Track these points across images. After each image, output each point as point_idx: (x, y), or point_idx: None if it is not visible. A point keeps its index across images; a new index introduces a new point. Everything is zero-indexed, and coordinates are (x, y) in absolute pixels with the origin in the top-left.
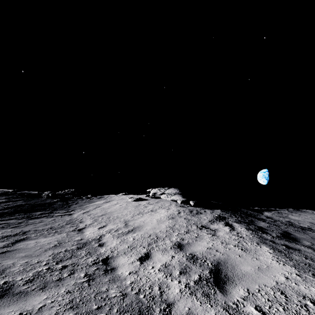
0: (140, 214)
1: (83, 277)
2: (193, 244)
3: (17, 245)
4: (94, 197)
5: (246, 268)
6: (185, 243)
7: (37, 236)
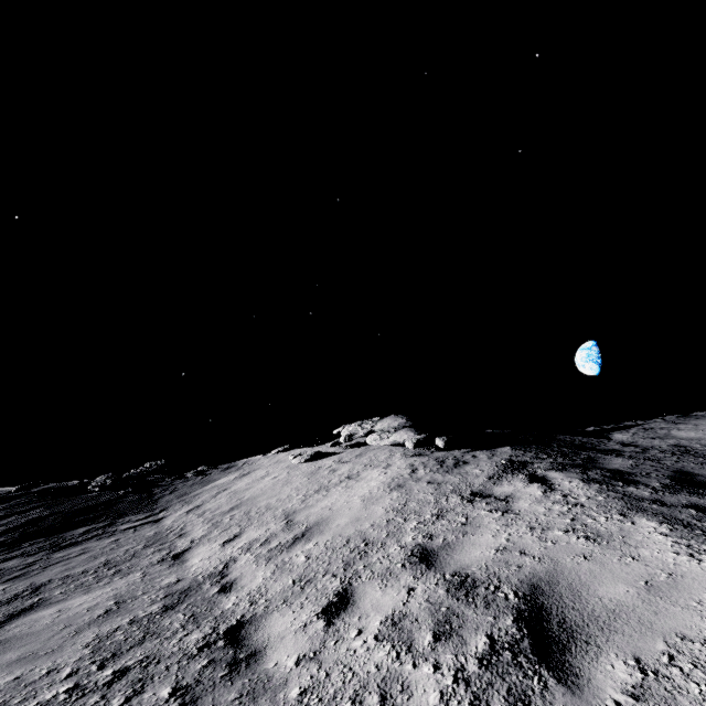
0: (322, 490)
1: (167, 701)
2: (458, 546)
3: (8, 628)
4: (213, 469)
5: (613, 592)
6: (437, 546)
7: (68, 593)
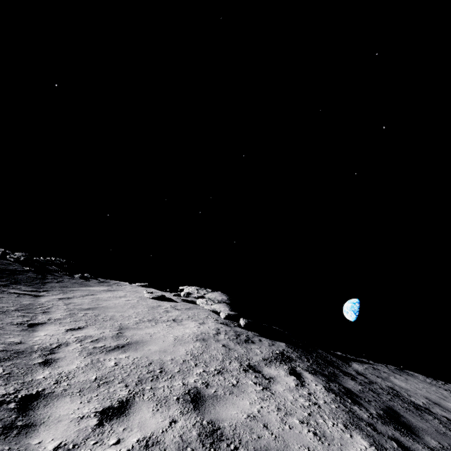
0: (153, 321)
1: None
2: (222, 401)
3: None
4: (93, 278)
5: None
6: (209, 394)
7: None
